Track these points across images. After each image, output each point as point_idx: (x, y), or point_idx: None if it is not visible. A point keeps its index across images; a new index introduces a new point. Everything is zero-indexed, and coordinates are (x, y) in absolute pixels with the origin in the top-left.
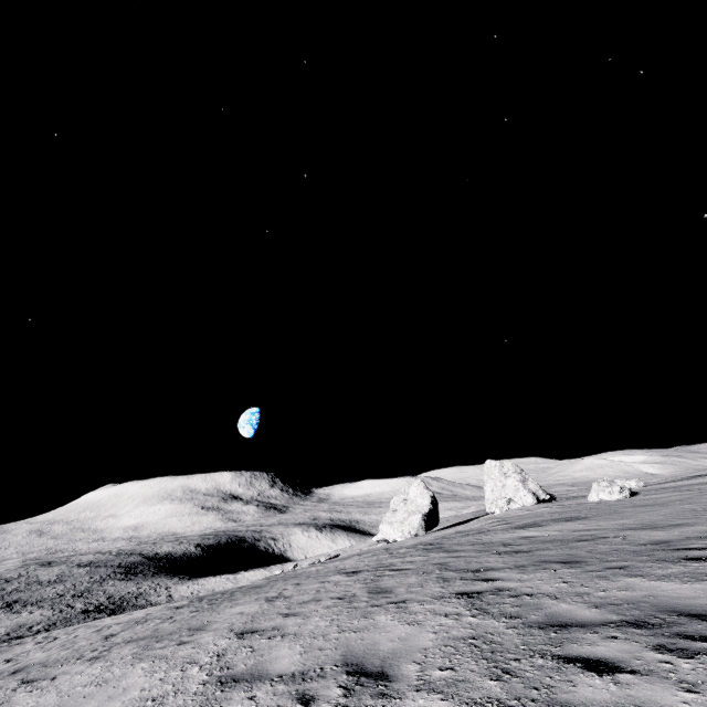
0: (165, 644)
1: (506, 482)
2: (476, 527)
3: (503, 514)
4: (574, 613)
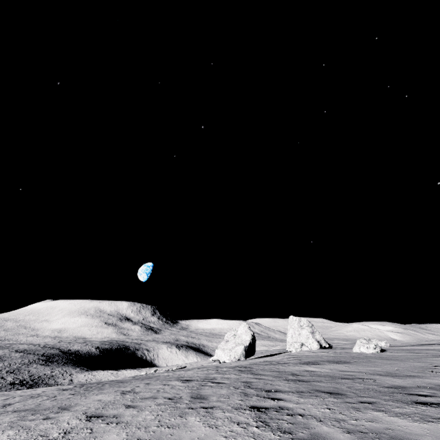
0: (35, 417)
1: (301, 331)
2: (277, 359)
3: (296, 353)
4: (332, 435)
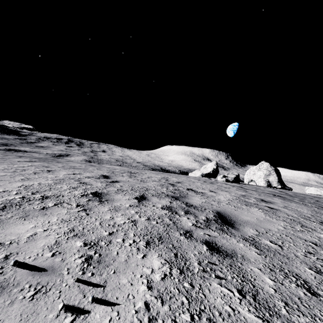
0: None
1: (257, 172)
2: None
3: None
4: None
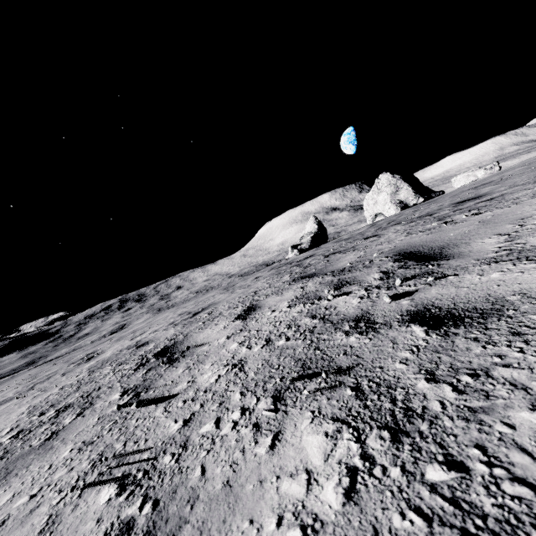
0: None
1: (378, 198)
2: None
3: None
4: None
